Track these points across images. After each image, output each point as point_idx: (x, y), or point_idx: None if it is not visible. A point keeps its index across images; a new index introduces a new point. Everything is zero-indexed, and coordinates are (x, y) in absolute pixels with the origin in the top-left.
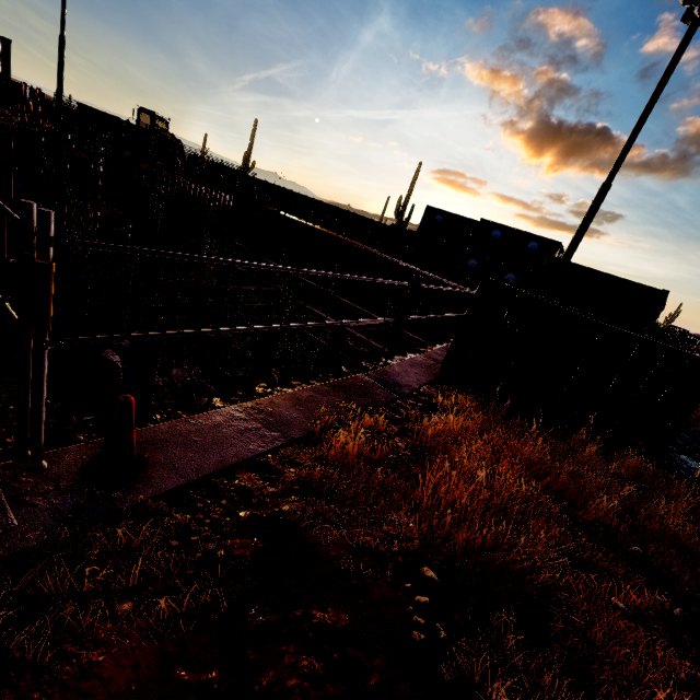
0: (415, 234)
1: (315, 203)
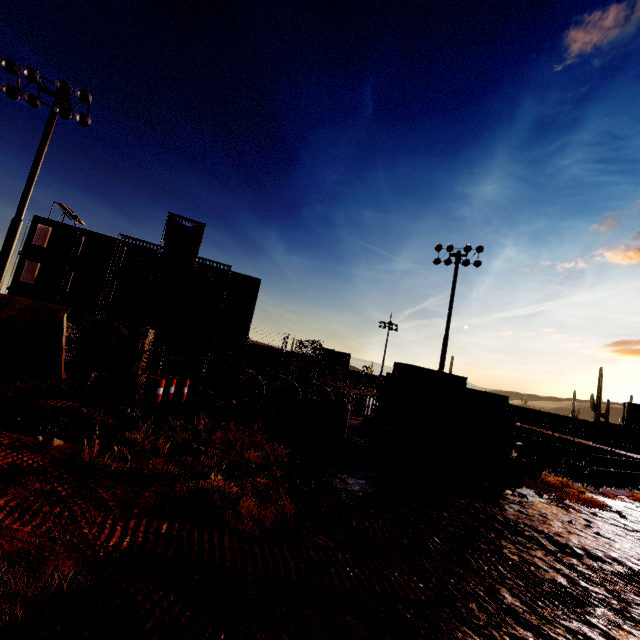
0: (622, 427)
1: (519, 409)
